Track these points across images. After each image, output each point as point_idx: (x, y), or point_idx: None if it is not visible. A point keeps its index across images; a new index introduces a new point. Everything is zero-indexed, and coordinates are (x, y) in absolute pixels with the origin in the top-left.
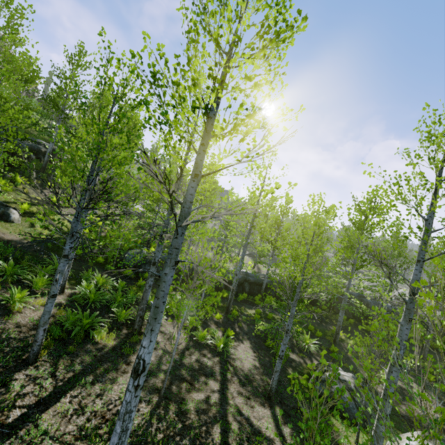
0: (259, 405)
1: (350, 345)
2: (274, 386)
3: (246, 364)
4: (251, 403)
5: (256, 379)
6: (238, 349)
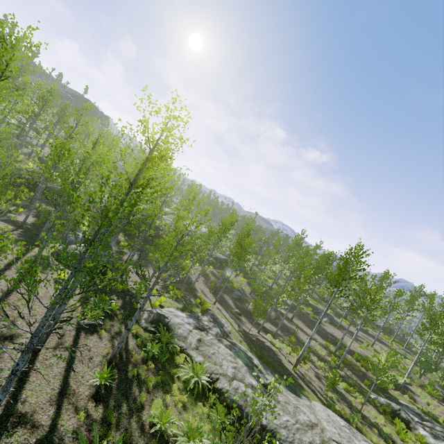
0: (9, 225)
1: (119, 238)
2: (24, 222)
3: (19, 219)
4: (4, 223)
5: (20, 223)
6: (20, 216)
